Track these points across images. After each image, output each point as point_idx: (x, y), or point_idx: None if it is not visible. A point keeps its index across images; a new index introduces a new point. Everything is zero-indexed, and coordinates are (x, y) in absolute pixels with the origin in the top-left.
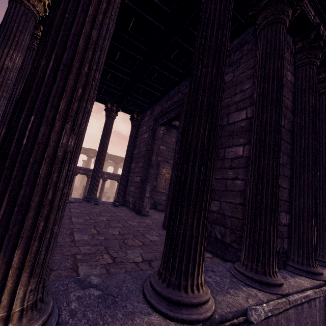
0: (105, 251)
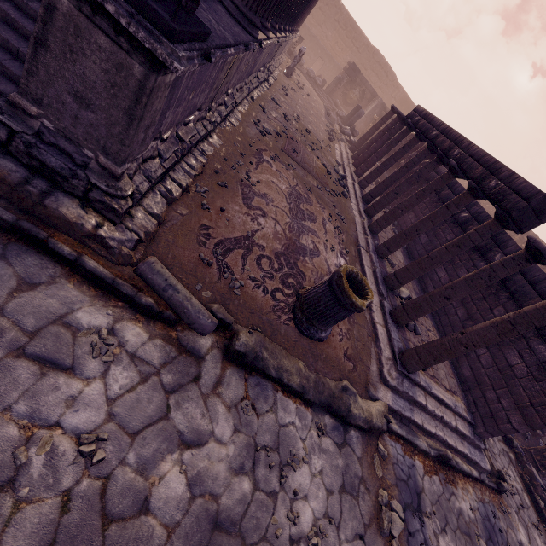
0: None
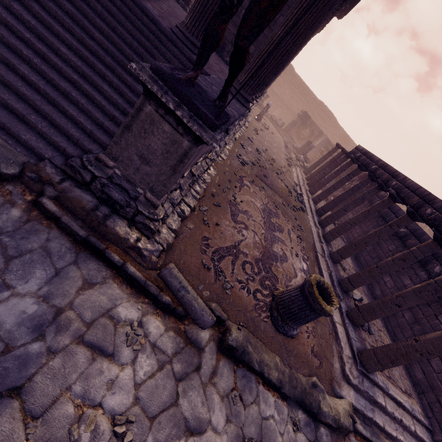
0: (218, 63)
